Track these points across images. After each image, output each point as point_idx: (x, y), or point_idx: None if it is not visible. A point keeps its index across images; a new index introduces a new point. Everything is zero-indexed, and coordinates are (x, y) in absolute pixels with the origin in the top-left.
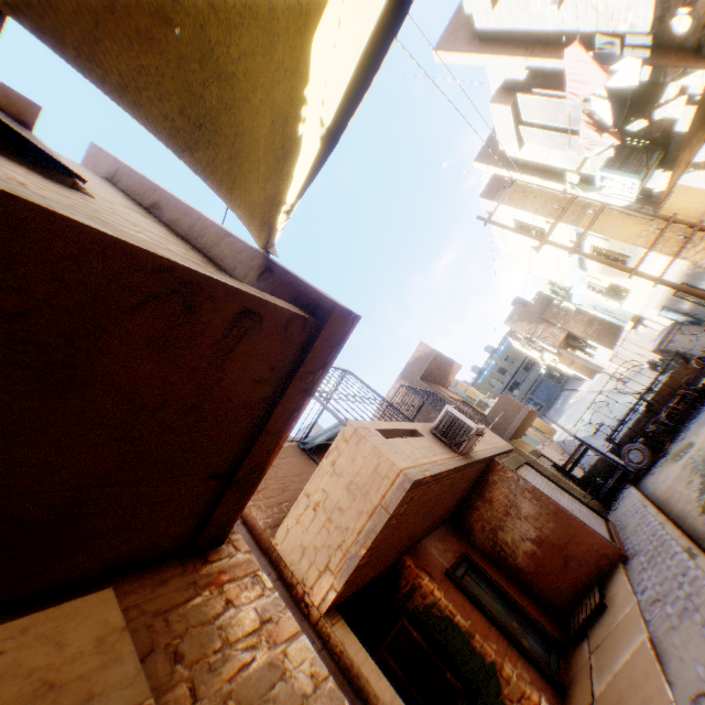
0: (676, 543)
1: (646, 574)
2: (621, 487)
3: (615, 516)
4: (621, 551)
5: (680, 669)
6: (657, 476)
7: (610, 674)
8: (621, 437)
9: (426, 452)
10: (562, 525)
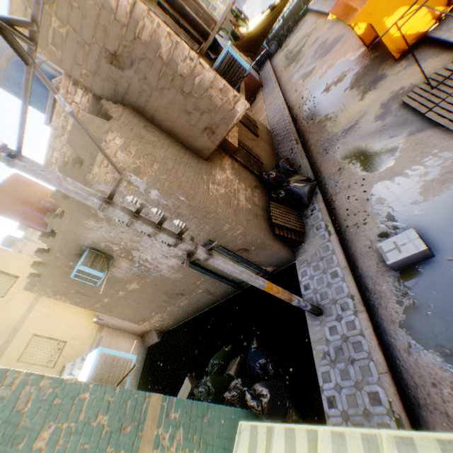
0: (274, 81)
1: (266, 89)
2: (266, 61)
3: (262, 73)
4: (262, 85)
5: (267, 103)
6: (277, 57)
7: (256, 110)
8: (271, 38)
9: None
10: (249, 79)
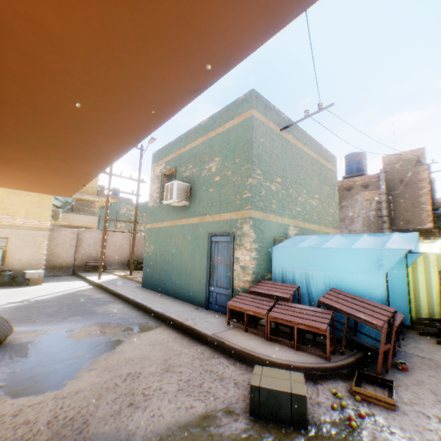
0: None
1: None
2: None
3: None
4: None
5: None
6: None
7: None
8: None
9: (419, 237)
10: None
